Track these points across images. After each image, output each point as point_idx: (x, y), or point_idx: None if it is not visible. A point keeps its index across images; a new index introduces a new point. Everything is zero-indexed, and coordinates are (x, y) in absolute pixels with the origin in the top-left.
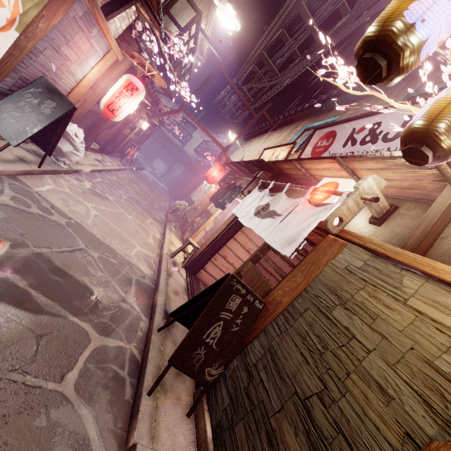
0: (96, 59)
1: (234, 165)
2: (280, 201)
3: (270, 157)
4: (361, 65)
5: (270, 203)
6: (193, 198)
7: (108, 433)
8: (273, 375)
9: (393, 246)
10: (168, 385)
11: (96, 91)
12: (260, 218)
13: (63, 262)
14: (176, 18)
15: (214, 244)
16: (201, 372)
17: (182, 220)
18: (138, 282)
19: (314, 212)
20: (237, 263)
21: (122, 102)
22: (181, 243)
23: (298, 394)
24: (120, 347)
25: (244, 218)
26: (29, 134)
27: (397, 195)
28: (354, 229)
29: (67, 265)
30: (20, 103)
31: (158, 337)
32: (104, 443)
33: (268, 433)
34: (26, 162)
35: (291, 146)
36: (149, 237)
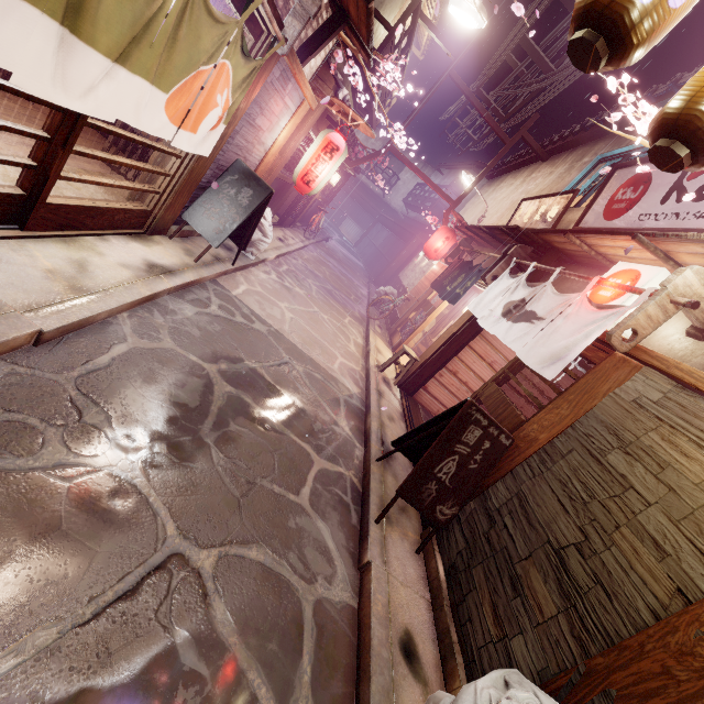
0: (287, 117)
1: (470, 231)
2: (544, 297)
3: (532, 215)
4: (654, 152)
5: (527, 298)
6: (403, 280)
7: (343, 548)
8: (520, 522)
9: None
10: (393, 518)
11: (284, 154)
12: (510, 321)
13: (274, 378)
14: (381, 8)
15: (440, 355)
16: (432, 509)
17: (389, 315)
18: (346, 402)
19: (595, 318)
20: (472, 381)
21: (319, 170)
22: (390, 350)
23: (551, 543)
24: (340, 473)
25: (485, 319)
26: (230, 232)
27: None
28: (661, 343)
29: (278, 381)
30: (218, 196)
31: (378, 468)
32: (341, 555)
33: (512, 578)
34: (221, 261)
35: (569, 197)
36: (349, 343)
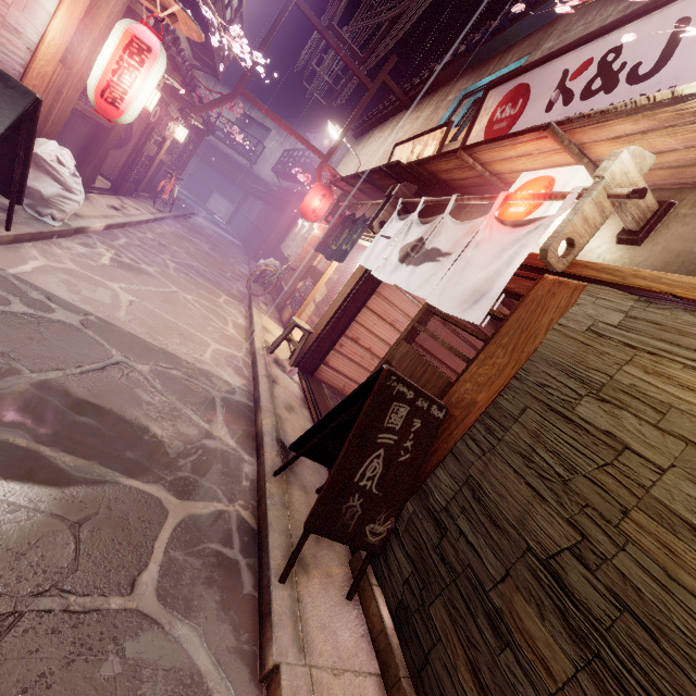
0: None
1: (347, 183)
2: (444, 230)
3: (408, 158)
4: None
5: (424, 236)
6: (285, 252)
7: (230, 654)
8: (481, 524)
9: (686, 276)
10: (309, 557)
11: (75, 68)
12: (411, 265)
13: (90, 390)
14: None
15: (336, 322)
16: (360, 533)
17: (275, 290)
18: (225, 401)
19: (514, 238)
20: (376, 346)
21: (126, 81)
22: (280, 328)
23: (534, 551)
24: (219, 513)
25: (381, 270)
26: None
27: (664, 184)
28: (589, 258)
29: (98, 394)
30: None
31: (277, 485)
32: (226, 673)
33: (490, 615)
34: None
35: (444, 131)
36: (227, 325)
